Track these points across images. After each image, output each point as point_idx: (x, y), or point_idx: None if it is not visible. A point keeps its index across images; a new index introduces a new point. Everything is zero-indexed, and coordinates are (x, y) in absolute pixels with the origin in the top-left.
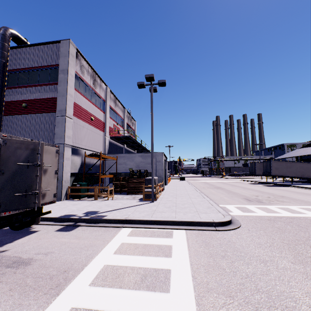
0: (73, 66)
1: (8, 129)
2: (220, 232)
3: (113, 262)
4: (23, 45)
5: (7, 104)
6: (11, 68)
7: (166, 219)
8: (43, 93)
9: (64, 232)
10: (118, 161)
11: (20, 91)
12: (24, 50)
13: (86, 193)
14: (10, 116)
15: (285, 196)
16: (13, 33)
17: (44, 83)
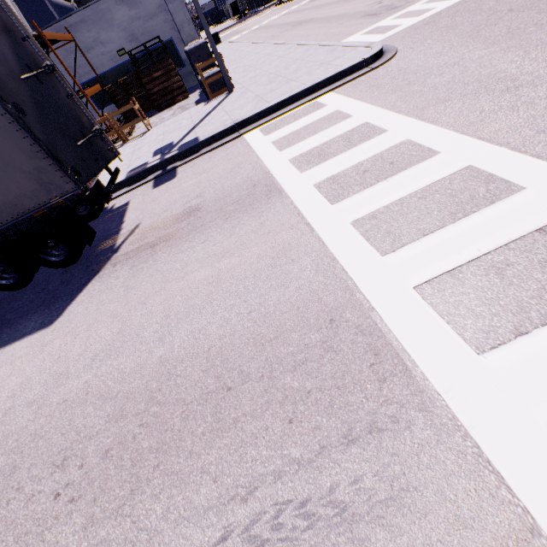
0: None
1: None
2: (379, 69)
3: (294, 154)
4: None
5: None
6: None
7: (297, 92)
8: None
9: (170, 182)
10: (77, 42)
11: None
12: None
13: None
14: None
15: None
16: None
17: None
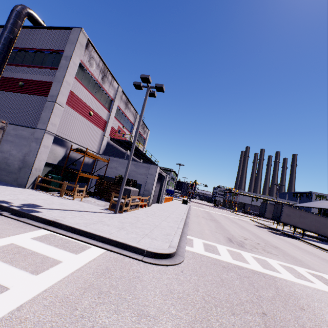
0: (79, 55)
1: (0, 104)
2: (144, 263)
3: None
4: (38, 27)
5: (7, 80)
6: (21, 46)
7: (95, 233)
8: (43, 75)
9: None
10: (110, 164)
11: (22, 69)
12: (37, 31)
13: (54, 187)
14: (5, 92)
15: (280, 248)
16: (30, 13)
17: (46, 66)
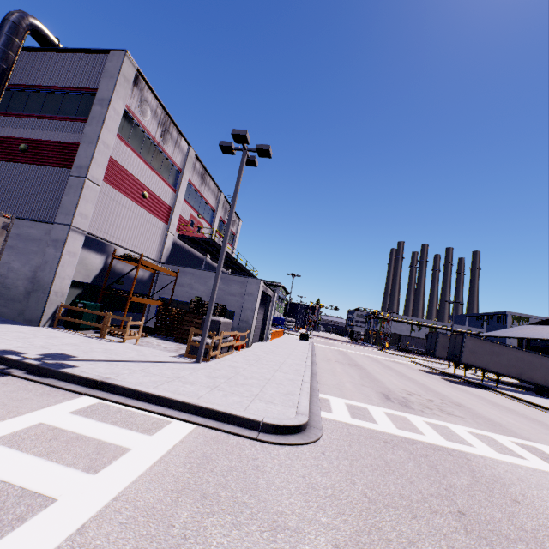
0: (123, 97)
1: None
2: (262, 444)
3: None
4: (49, 48)
5: None
6: (20, 83)
7: (175, 397)
8: (61, 132)
9: None
10: (180, 279)
11: (23, 122)
12: (48, 57)
13: (89, 322)
14: None
15: (465, 406)
16: (34, 25)
17: (66, 116)
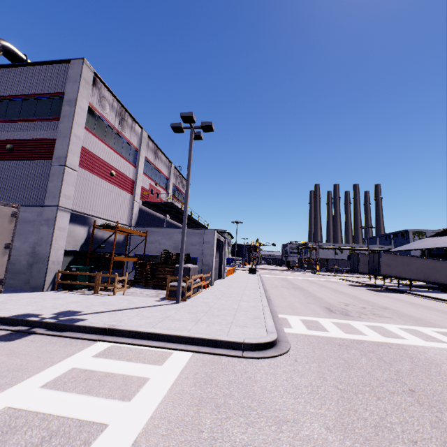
0: (86, 97)
1: None
2: (248, 360)
3: (24, 403)
4: (19, 64)
5: None
6: None
7: (171, 333)
8: (39, 131)
9: None
10: (149, 237)
11: (6, 126)
12: (19, 71)
13: (83, 282)
14: None
15: (390, 308)
16: (5, 46)
17: (41, 117)
